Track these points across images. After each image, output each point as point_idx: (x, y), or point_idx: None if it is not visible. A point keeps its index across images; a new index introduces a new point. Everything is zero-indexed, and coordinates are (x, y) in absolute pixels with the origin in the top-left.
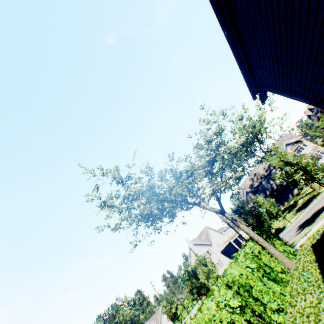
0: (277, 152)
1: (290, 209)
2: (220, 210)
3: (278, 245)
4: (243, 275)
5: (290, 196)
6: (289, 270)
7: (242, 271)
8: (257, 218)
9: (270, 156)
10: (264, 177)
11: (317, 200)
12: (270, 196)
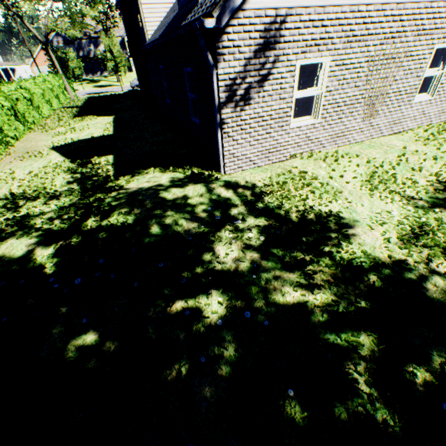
0: (112, 38)
1: (91, 83)
2: (46, 43)
3: (71, 90)
4: (54, 83)
5: (100, 75)
6: (71, 100)
7: (53, 82)
8: (64, 68)
9: (109, 29)
10: (89, 38)
11: (113, 89)
12: (82, 60)
